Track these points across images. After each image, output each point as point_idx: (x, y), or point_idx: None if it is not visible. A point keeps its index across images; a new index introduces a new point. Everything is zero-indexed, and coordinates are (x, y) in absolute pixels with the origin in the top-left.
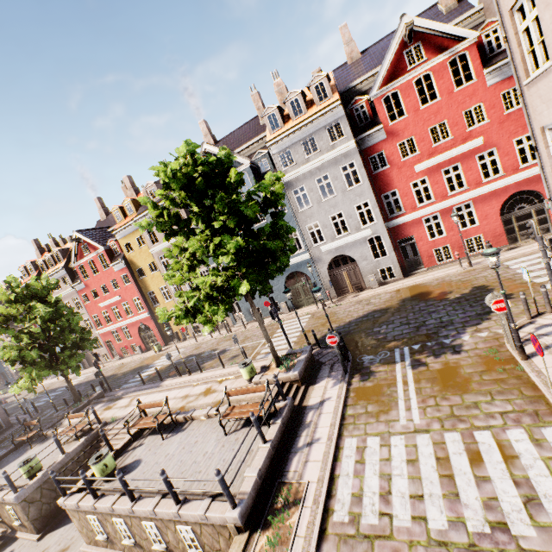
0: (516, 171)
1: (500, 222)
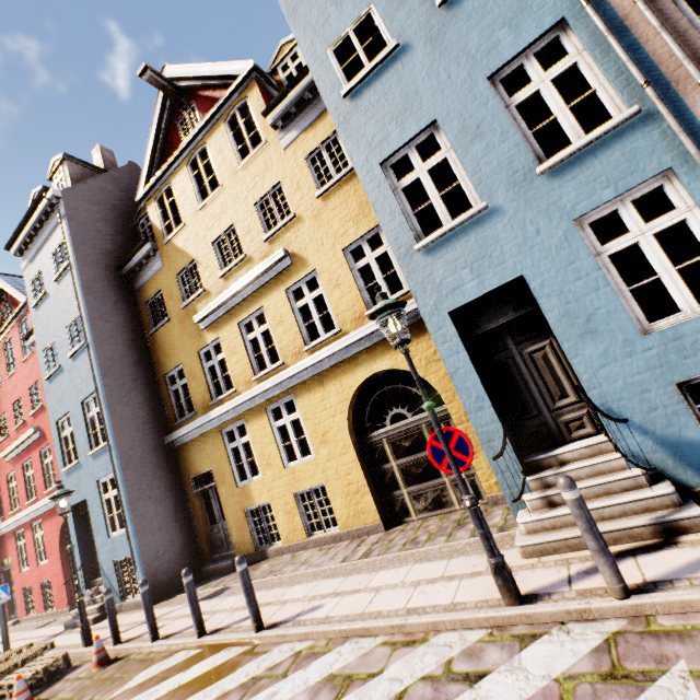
0: None
1: (62, 565)
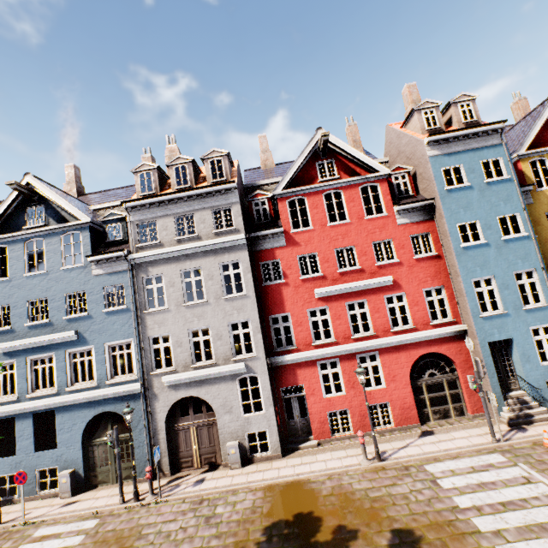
0: (426, 326)
1: (410, 389)
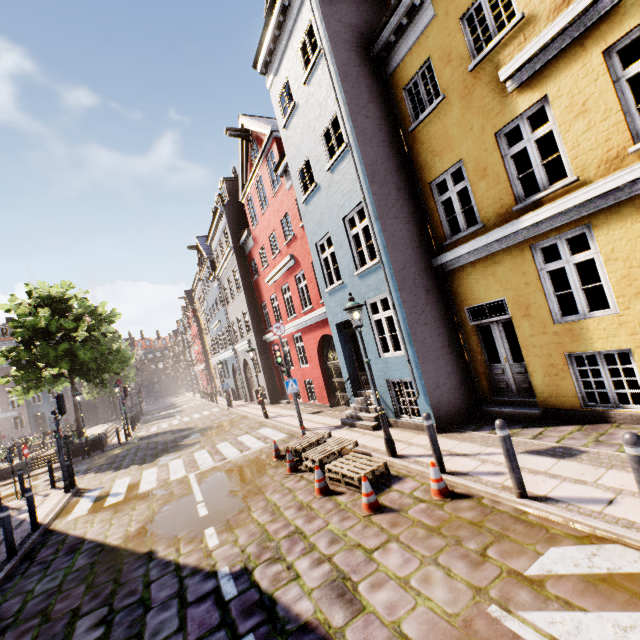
0: (319, 305)
1: (320, 371)
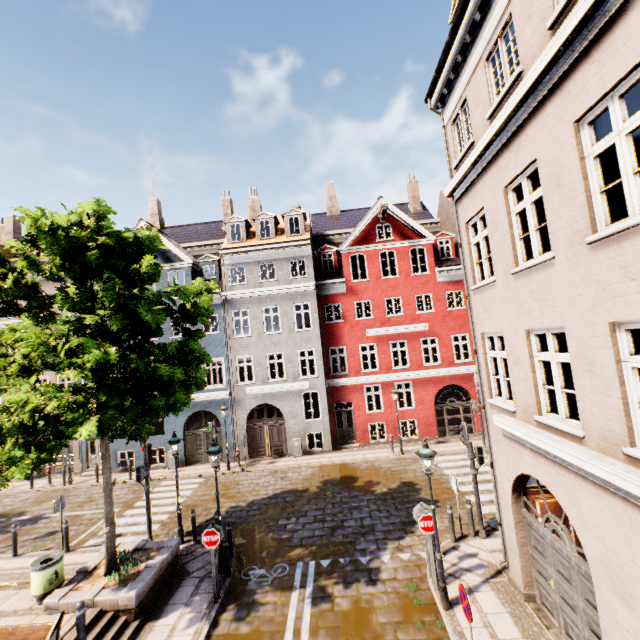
0: (451, 364)
1: (434, 411)
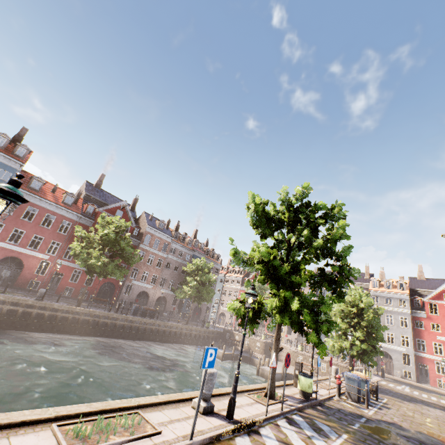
0: None
1: None
